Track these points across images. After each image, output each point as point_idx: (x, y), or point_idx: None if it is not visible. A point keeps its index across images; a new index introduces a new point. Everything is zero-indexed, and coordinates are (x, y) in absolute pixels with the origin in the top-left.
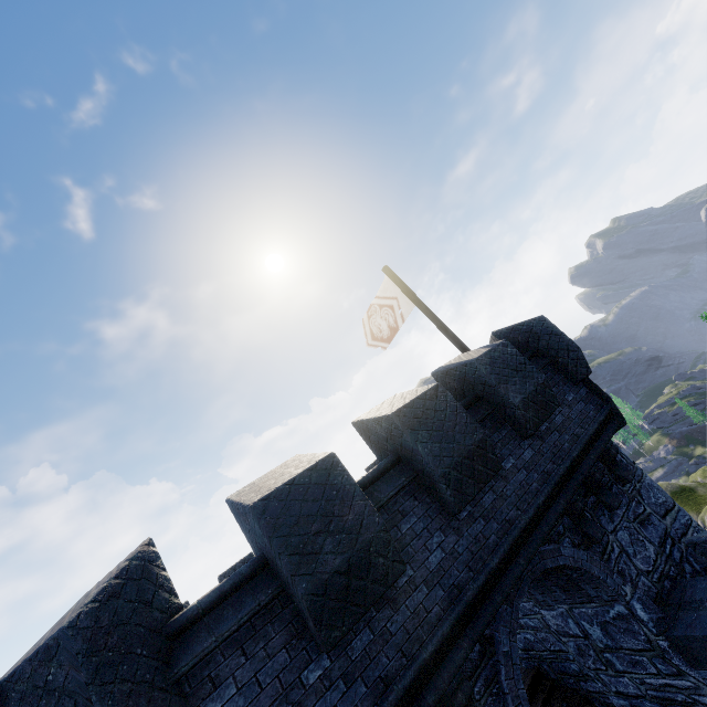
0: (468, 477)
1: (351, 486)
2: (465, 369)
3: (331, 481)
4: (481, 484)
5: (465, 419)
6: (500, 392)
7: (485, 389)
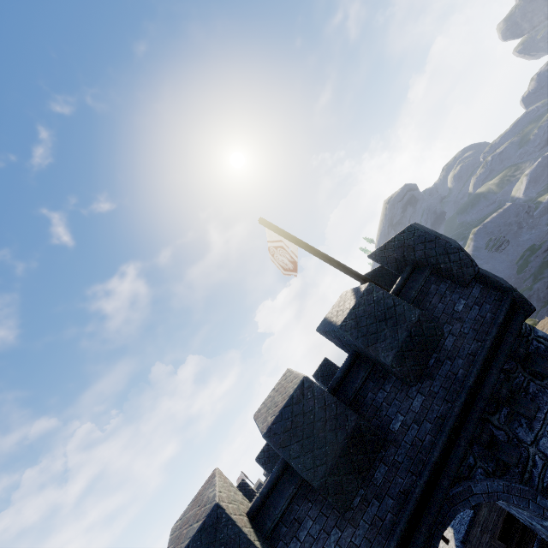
0: (348, 474)
1: (236, 535)
2: (336, 334)
3: (219, 536)
4: (363, 473)
5: (335, 410)
6: (371, 354)
7: (359, 349)
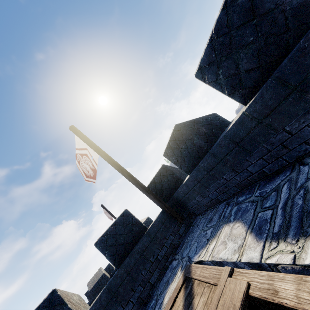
0: None
1: None
2: None
3: None
4: None
5: None
6: None
7: None
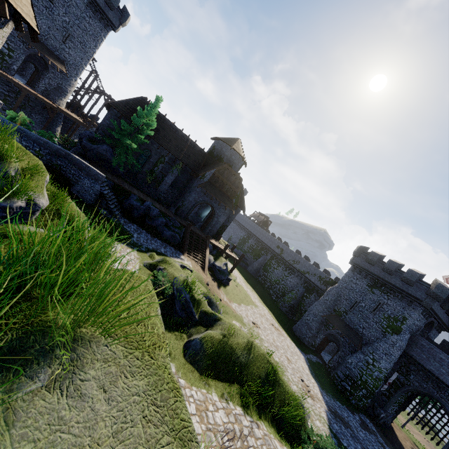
0: None
1: None
2: None
3: None
4: None
5: None
6: None
7: None
